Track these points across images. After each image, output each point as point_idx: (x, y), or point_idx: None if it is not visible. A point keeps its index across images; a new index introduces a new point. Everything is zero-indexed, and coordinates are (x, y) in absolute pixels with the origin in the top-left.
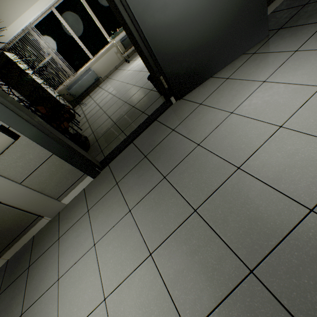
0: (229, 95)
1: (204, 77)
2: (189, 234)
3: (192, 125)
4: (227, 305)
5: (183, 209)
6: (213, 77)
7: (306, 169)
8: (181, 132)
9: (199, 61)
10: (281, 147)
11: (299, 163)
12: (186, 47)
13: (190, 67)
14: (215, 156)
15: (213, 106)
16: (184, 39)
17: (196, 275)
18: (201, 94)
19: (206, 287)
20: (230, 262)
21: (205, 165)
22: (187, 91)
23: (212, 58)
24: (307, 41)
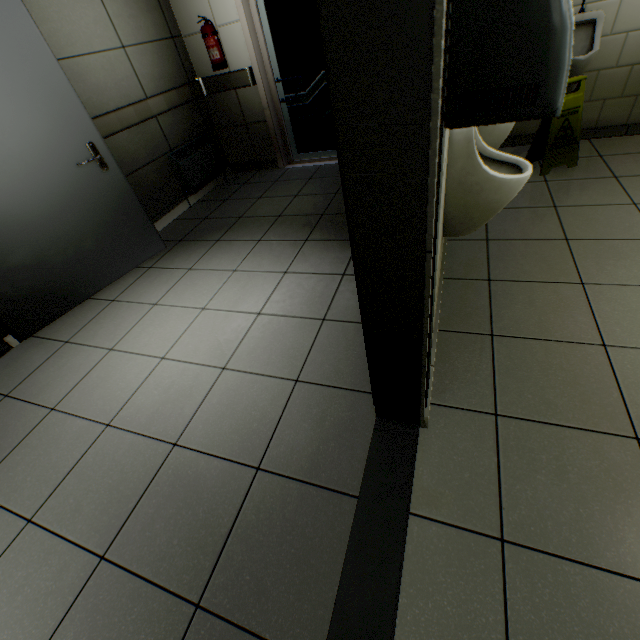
0: (112, 325)
1: (75, 299)
2: (13, 567)
3: (47, 378)
4: (61, 632)
5: (5, 531)
6: (93, 298)
7: (179, 400)
8: (24, 395)
9: (56, 278)
10: (160, 382)
11: (174, 396)
12: (22, 259)
13: (38, 286)
14: (78, 419)
15: (87, 343)
16: (14, 248)
17: (15, 628)
18: (70, 326)
19: (31, 632)
20: (76, 565)
21: (59, 439)
22: (42, 323)
23: (82, 273)
24: (201, 260)
